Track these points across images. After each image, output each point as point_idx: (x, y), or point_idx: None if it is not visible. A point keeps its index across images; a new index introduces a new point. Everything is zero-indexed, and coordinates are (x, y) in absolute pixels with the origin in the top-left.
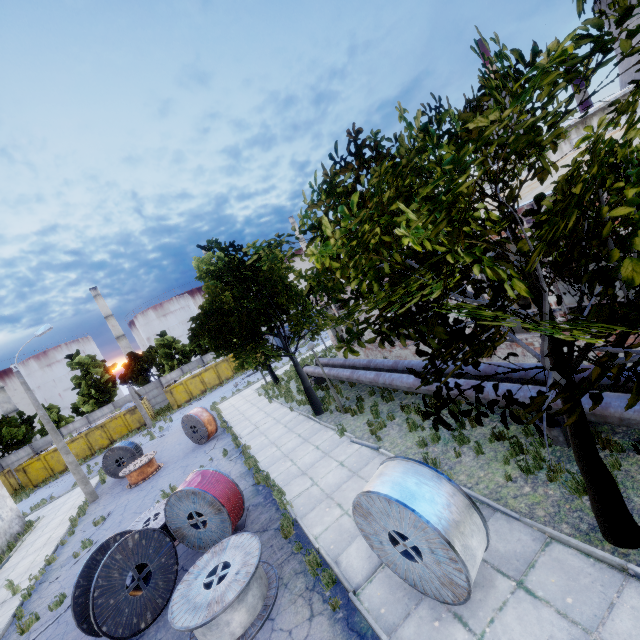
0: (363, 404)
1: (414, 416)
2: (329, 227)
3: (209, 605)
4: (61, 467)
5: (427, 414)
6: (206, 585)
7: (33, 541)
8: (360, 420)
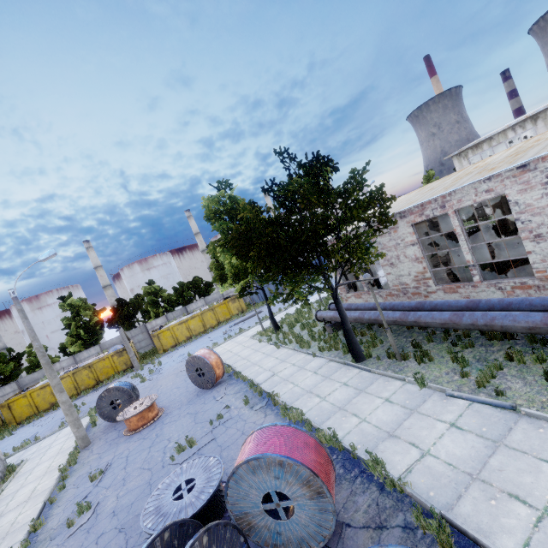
0: (430, 350)
1: (535, 366)
2: None
3: None
4: (46, 405)
5: None
6: None
7: (14, 492)
8: (435, 369)
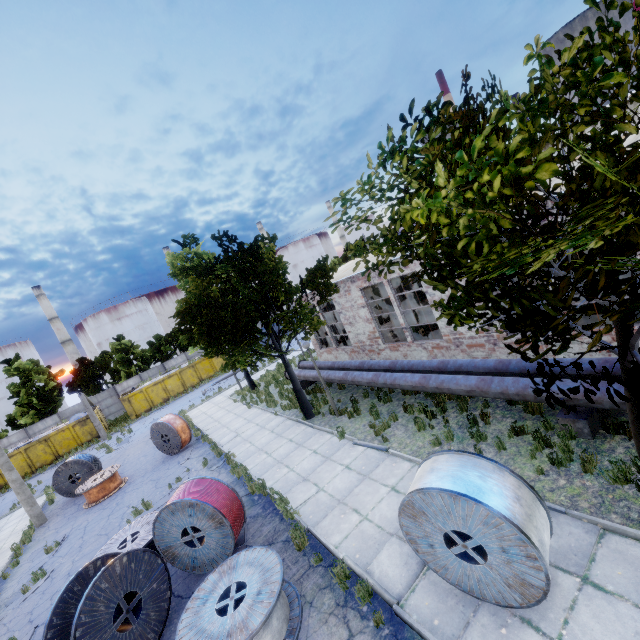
0: (359, 406)
1: (418, 416)
2: (442, 176)
3: (230, 634)
4: None
5: (538, 391)
6: (218, 611)
7: None
8: (358, 422)
